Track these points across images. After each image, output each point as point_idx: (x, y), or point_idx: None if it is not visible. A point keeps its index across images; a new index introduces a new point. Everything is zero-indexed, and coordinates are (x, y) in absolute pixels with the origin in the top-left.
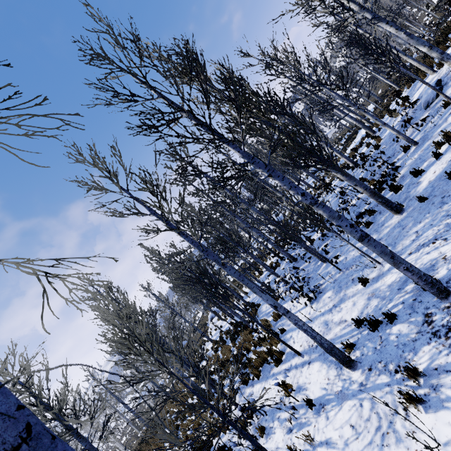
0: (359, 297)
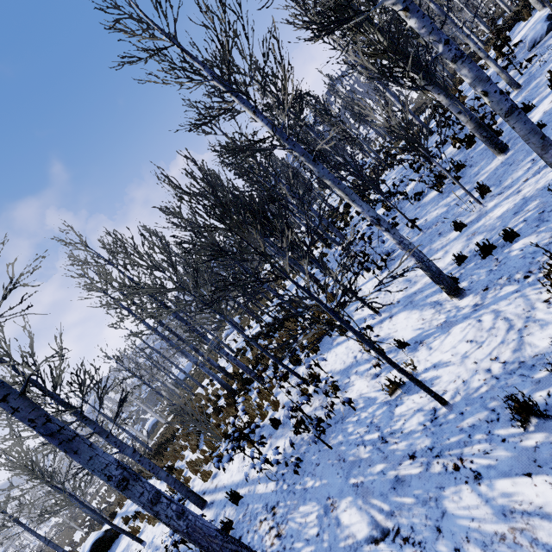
0: (452, 244)
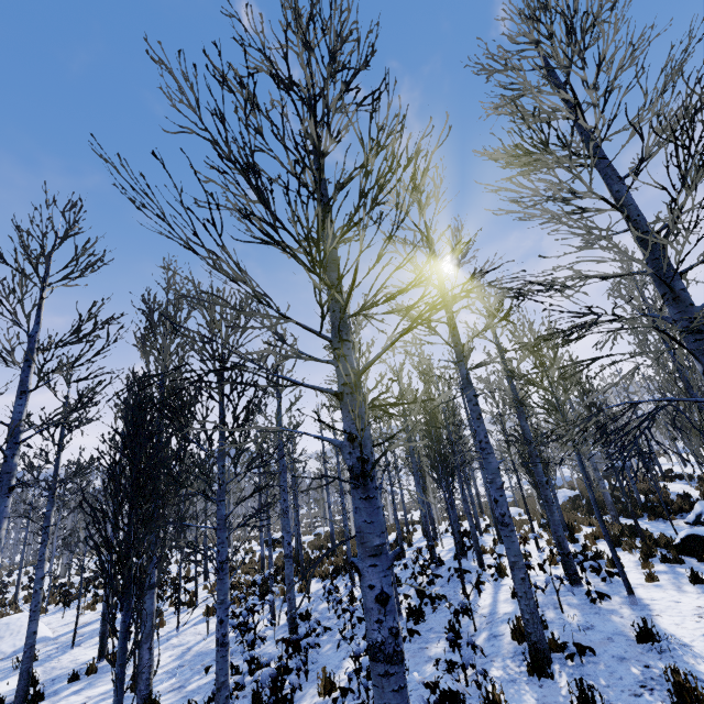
0: None
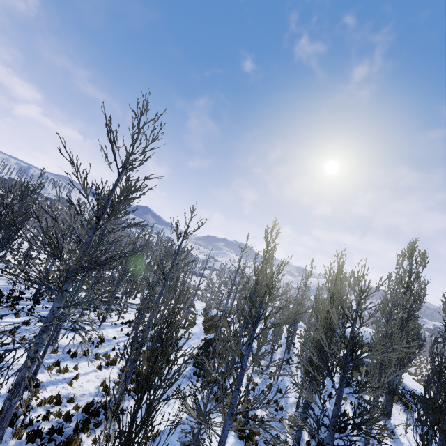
0: None
